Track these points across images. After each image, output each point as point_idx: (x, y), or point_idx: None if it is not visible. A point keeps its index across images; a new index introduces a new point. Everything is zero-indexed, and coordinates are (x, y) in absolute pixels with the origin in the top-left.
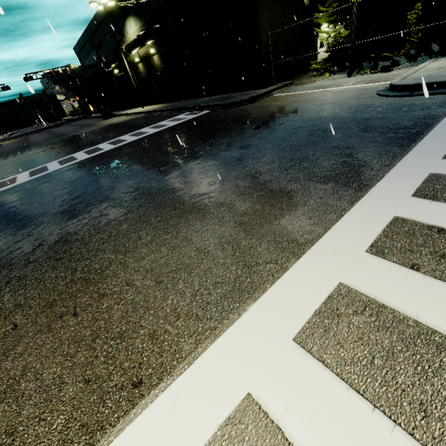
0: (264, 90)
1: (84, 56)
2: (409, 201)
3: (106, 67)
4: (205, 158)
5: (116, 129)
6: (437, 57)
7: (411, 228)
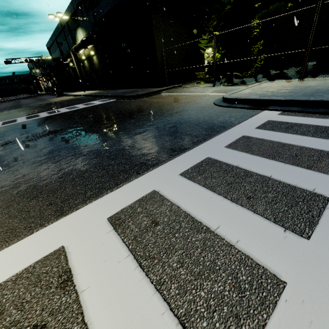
0: (158, 89)
1: (53, 51)
2: (98, 224)
3: (64, 61)
4: (50, 142)
5: (50, 106)
6: (274, 79)
7: (49, 270)
